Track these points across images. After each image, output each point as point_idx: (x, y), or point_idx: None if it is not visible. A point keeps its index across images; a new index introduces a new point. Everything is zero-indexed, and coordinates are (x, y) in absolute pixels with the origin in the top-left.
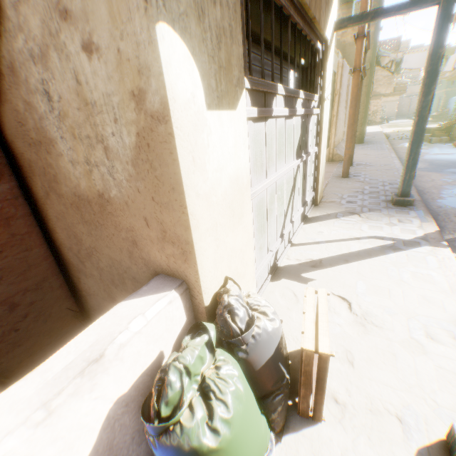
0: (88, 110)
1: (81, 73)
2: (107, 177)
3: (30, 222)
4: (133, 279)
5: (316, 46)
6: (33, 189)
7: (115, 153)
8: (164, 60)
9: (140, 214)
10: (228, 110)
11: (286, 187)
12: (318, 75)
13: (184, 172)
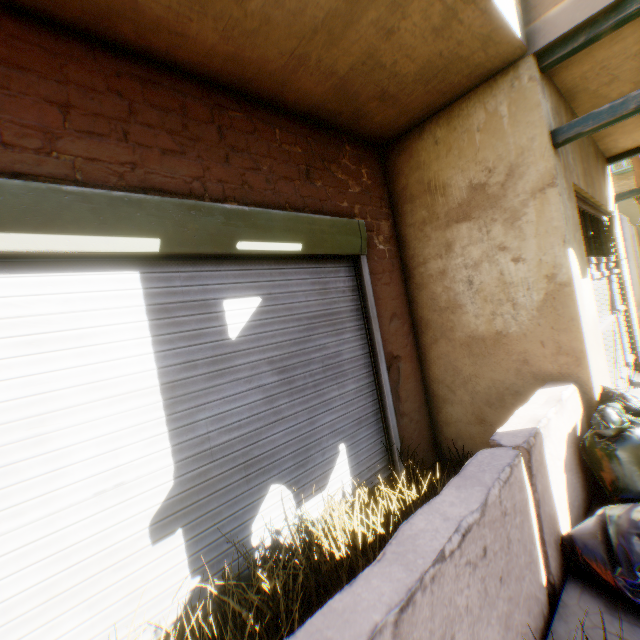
0: (504, 286)
1: (505, 270)
2: (509, 320)
3: (417, 361)
4: (515, 393)
5: (601, 219)
6: (418, 340)
7: (521, 306)
8: (570, 261)
9: (536, 339)
10: (584, 278)
11: (608, 339)
12: (607, 240)
13: (579, 309)
